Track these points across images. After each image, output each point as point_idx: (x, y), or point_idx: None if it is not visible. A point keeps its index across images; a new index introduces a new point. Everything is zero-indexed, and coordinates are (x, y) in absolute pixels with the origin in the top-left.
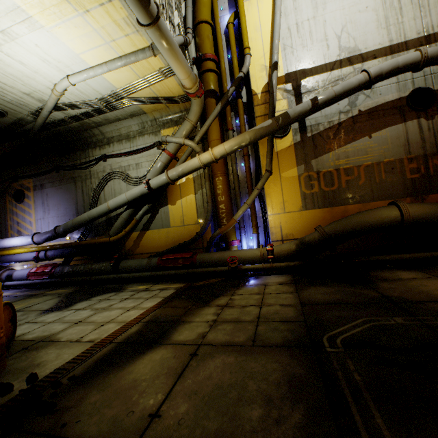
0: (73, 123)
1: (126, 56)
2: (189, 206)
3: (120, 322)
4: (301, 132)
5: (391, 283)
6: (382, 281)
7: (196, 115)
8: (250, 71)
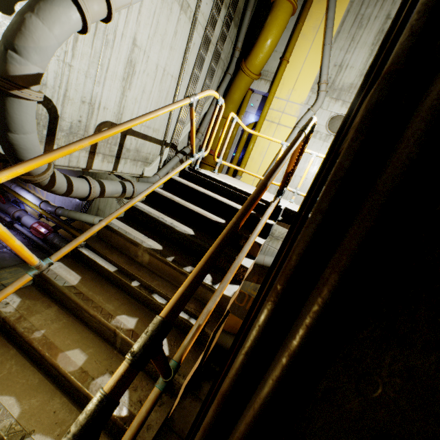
0: None
1: None
2: None
3: None
4: None
5: (191, 402)
6: (192, 396)
7: None
8: None
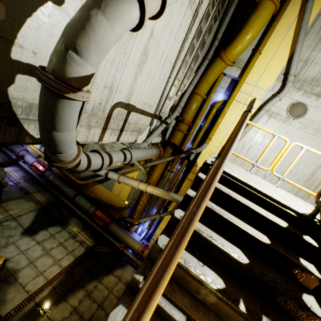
0: None
1: None
2: (125, 190)
3: (45, 278)
4: None
5: None
6: None
7: None
8: (203, 149)
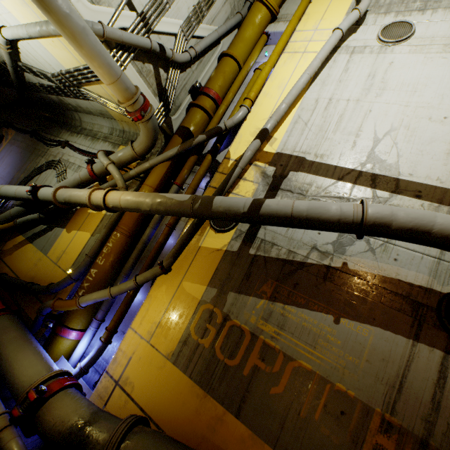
0: (52, 95)
1: (41, 21)
2: (77, 244)
3: None
4: (245, 240)
5: None
6: None
7: (141, 144)
8: (241, 128)
